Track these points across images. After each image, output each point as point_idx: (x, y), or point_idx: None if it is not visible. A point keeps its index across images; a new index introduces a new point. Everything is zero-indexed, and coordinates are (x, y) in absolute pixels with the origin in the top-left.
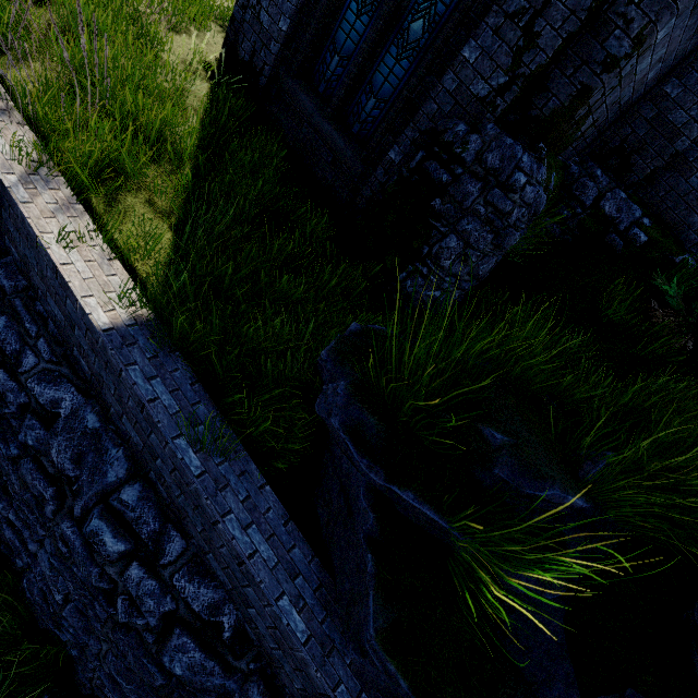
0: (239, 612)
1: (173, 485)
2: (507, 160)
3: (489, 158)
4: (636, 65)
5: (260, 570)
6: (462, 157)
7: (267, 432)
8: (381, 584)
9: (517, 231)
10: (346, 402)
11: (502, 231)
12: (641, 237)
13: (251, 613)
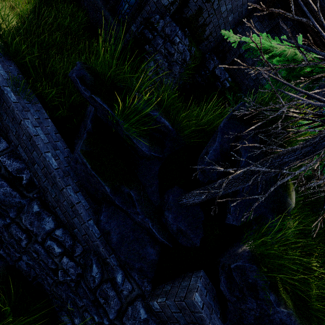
0: (31, 172)
1: (3, 113)
2: (173, 32)
3: (166, 30)
4: (219, 6)
5: (39, 141)
6: (157, 28)
7: (55, 107)
8: (87, 140)
9: (177, 65)
10: (79, 68)
11: (171, 63)
12: (227, 84)
13: (35, 168)
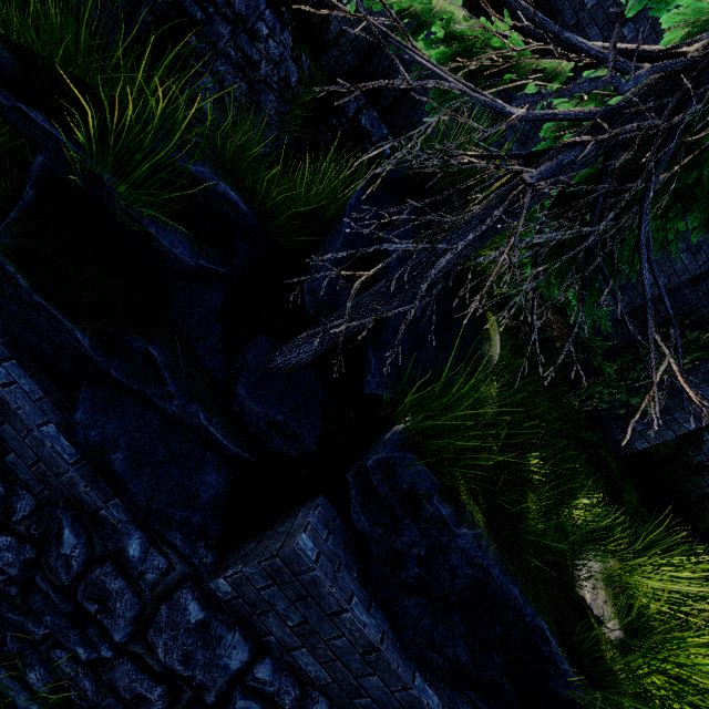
0: None
1: None
2: (252, 10)
3: (236, 3)
4: None
5: None
6: None
7: None
8: (20, 224)
9: (271, 92)
10: None
11: (256, 85)
12: (387, 149)
13: None
